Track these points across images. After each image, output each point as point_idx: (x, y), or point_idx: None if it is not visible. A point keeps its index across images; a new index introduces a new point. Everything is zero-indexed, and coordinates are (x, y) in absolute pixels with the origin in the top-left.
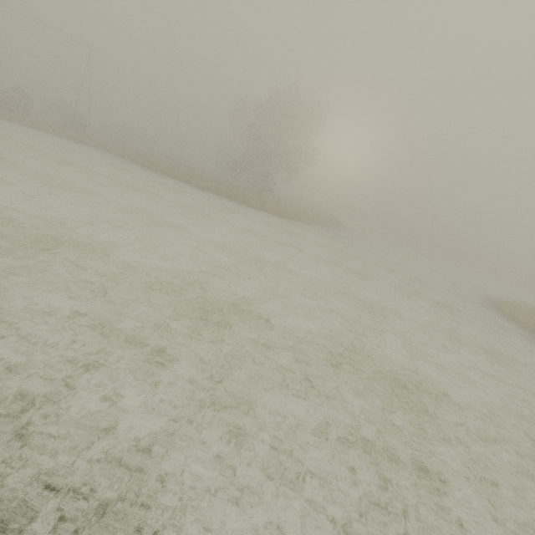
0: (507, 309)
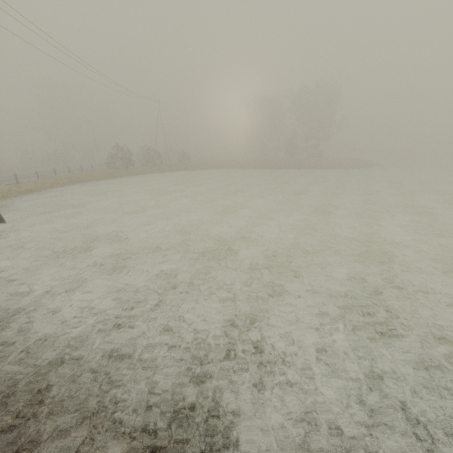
0: None
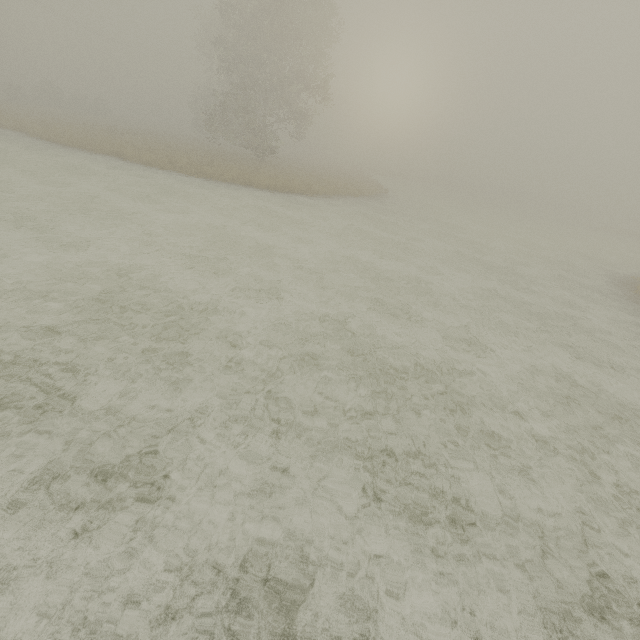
0: None
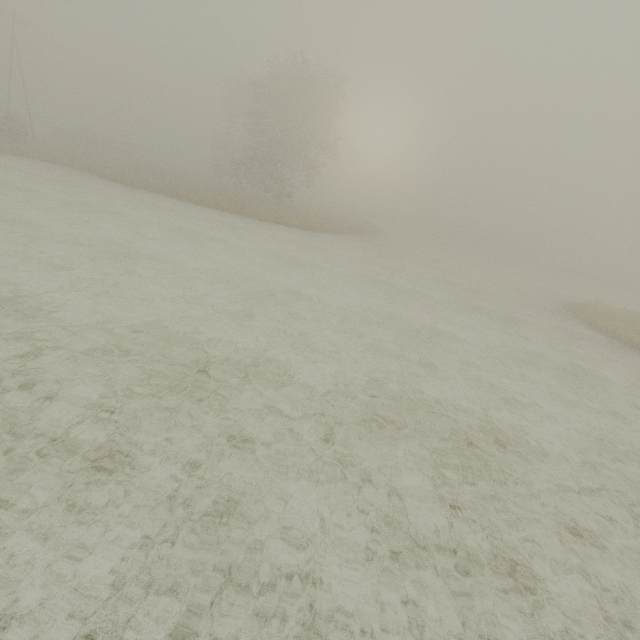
0: (582, 313)
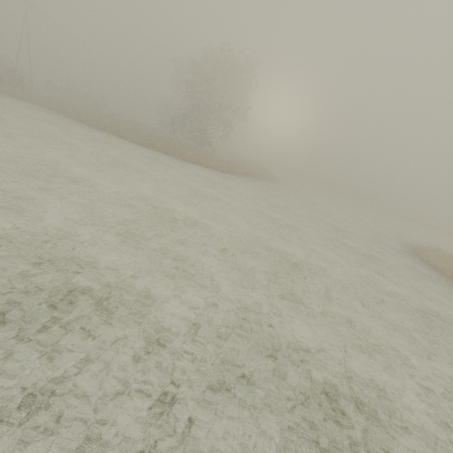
0: (425, 255)
